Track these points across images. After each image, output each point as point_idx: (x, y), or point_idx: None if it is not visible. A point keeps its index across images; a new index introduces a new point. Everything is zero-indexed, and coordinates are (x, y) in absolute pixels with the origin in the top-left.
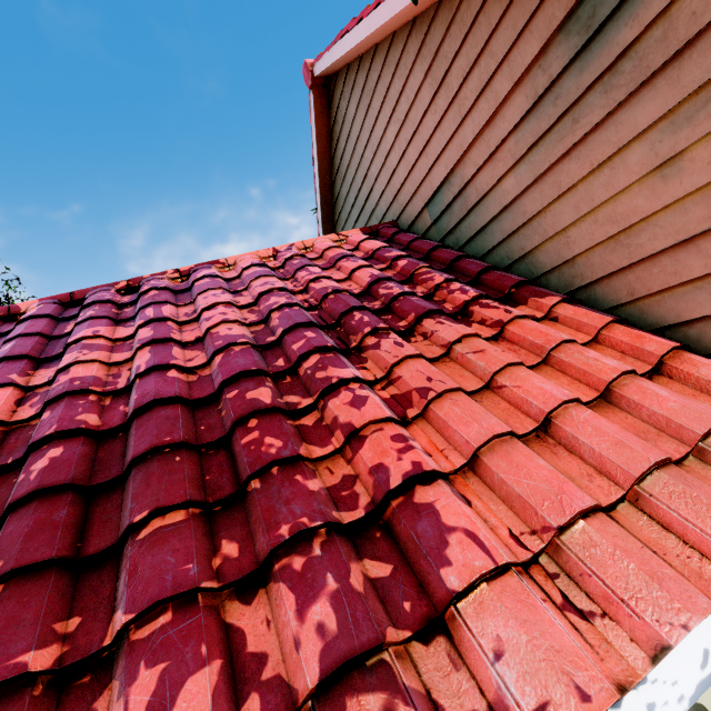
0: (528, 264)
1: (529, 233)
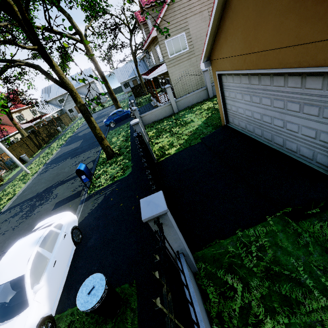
0: (4, 123)
1: (4, 122)
